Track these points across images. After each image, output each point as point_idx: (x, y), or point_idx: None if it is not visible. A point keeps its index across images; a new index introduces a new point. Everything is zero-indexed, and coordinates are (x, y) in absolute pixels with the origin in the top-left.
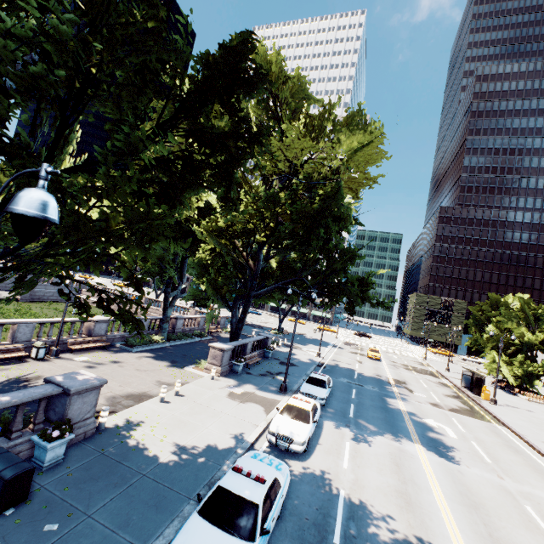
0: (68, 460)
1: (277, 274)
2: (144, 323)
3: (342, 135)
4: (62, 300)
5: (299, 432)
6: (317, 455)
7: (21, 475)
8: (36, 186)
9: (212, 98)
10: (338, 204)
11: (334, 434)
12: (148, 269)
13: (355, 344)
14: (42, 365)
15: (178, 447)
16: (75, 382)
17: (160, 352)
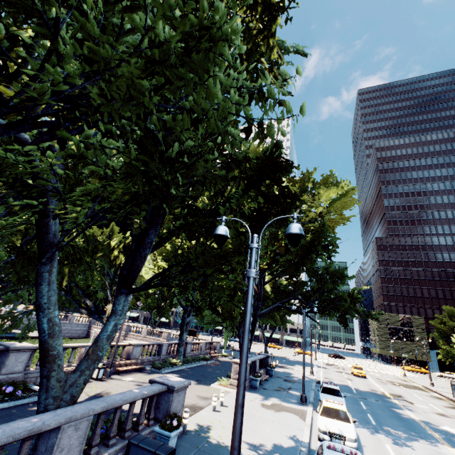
0: (177, 453)
1: (272, 296)
2: (164, 347)
3: (319, 192)
4: (75, 336)
5: (347, 430)
6: (368, 454)
7: (170, 454)
8: (294, 222)
9: (263, 177)
10: (325, 236)
11: (370, 438)
12: (148, 303)
13: (335, 364)
14: (104, 384)
15: (253, 445)
16: (173, 382)
17: (182, 373)
